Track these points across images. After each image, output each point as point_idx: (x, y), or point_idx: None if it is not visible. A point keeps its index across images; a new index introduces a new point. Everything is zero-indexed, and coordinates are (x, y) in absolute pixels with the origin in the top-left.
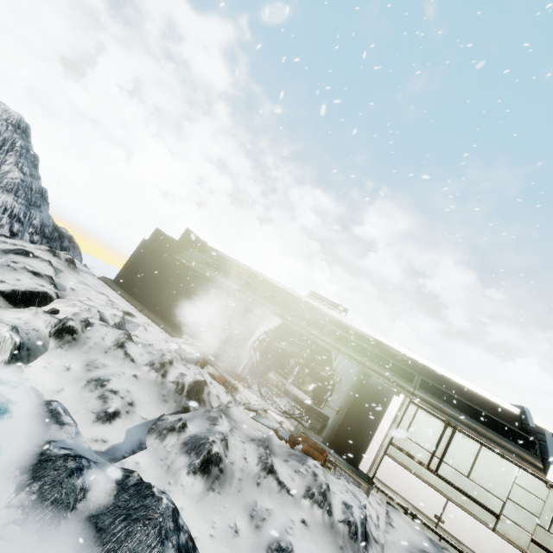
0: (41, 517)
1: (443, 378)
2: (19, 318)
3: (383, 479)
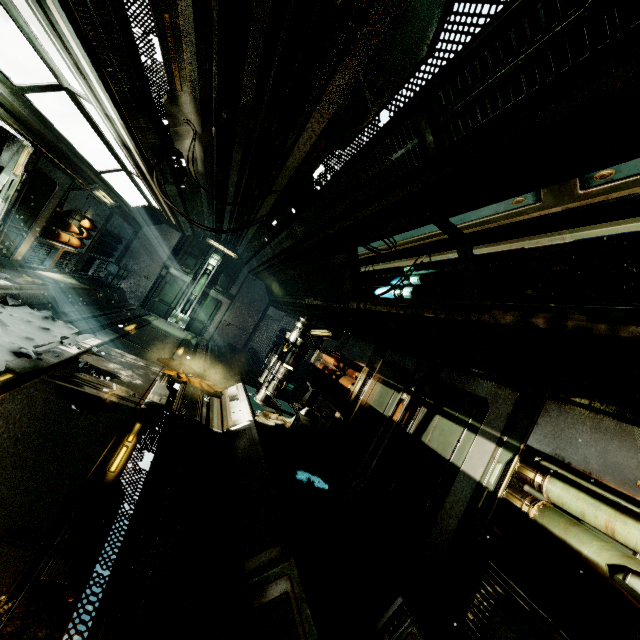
0: None
1: None
2: None
3: None
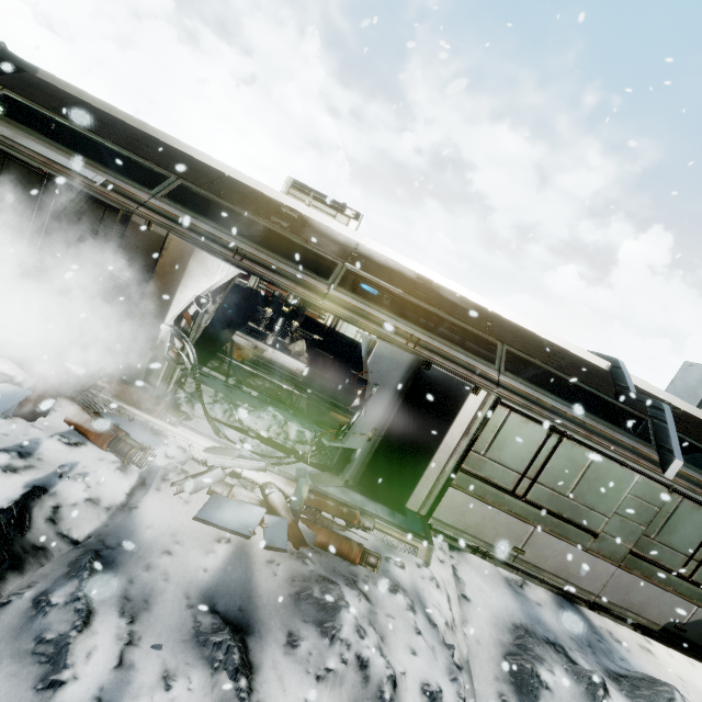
0: None
1: (523, 332)
2: None
3: (444, 519)
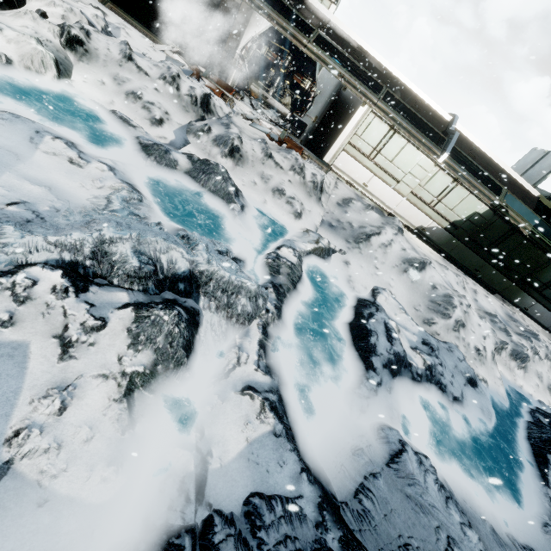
0: (164, 171)
1: (407, 90)
2: (25, 26)
3: (337, 166)
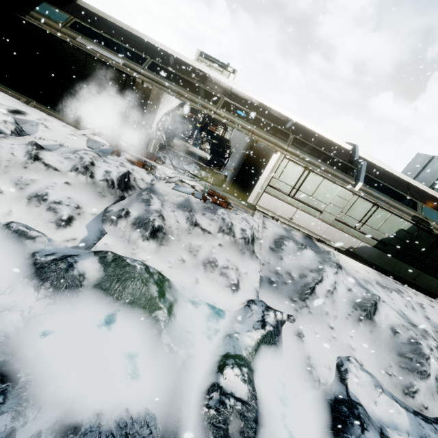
0: (64, 296)
1: (309, 131)
2: None
3: (261, 205)
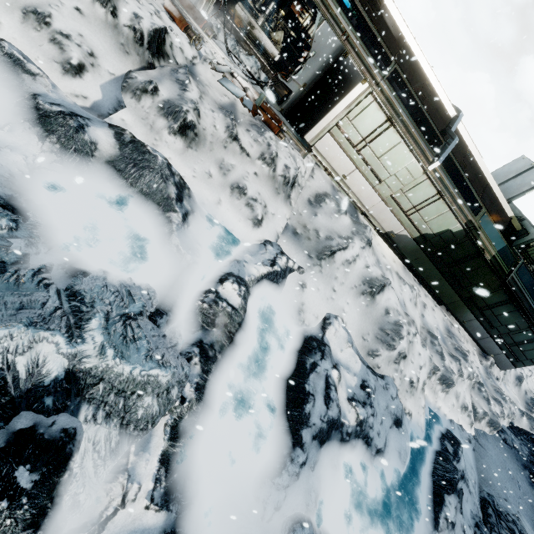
0: (73, 160)
1: (417, 68)
2: None
3: (319, 149)
